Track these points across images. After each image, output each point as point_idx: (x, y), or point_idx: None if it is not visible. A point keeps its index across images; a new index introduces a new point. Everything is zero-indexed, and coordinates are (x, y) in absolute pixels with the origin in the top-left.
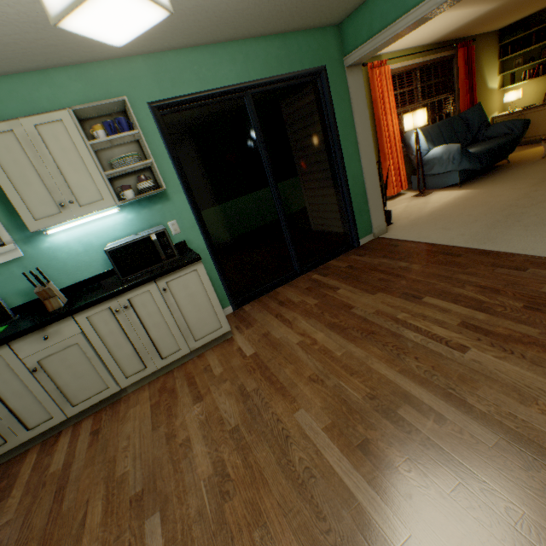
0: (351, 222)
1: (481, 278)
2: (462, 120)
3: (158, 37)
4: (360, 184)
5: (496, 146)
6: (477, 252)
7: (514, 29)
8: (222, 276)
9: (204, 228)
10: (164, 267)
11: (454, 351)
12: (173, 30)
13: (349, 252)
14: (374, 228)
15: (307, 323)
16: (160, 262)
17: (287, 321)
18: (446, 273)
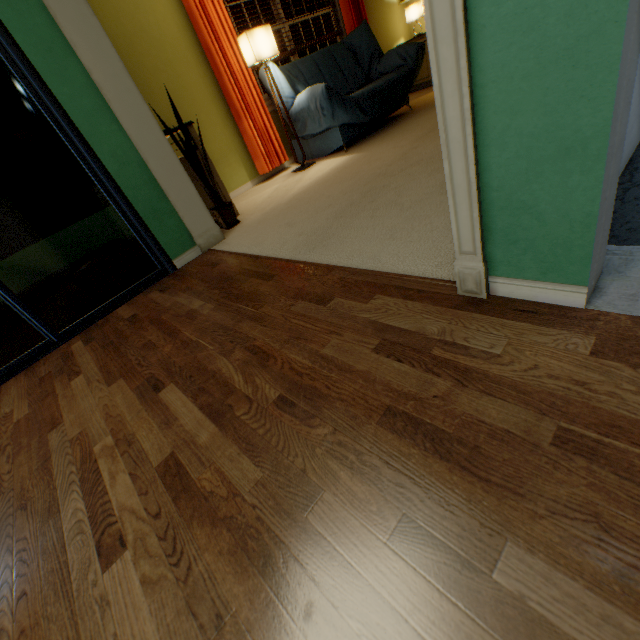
0: (143, 234)
1: (266, 328)
2: (348, 49)
3: None
4: (137, 166)
5: (383, 85)
6: (296, 267)
7: None
8: None
9: None
10: None
11: (94, 565)
12: None
13: (155, 286)
14: (196, 236)
15: None
16: None
17: None
18: (232, 320)
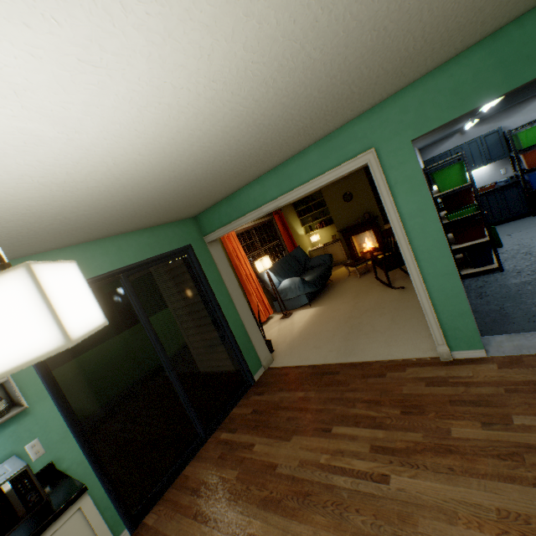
0: (242, 362)
1: (363, 392)
2: (293, 257)
3: (23, 249)
4: (241, 326)
5: (320, 273)
6: (348, 365)
7: (300, 202)
8: (110, 489)
9: (81, 431)
10: (24, 530)
11: (381, 485)
12: (43, 242)
13: (248, 393)
14: (262, 360)
15: (236, 511)
16: (17, 522)
17: (210, 519)
18: (337, 394)
